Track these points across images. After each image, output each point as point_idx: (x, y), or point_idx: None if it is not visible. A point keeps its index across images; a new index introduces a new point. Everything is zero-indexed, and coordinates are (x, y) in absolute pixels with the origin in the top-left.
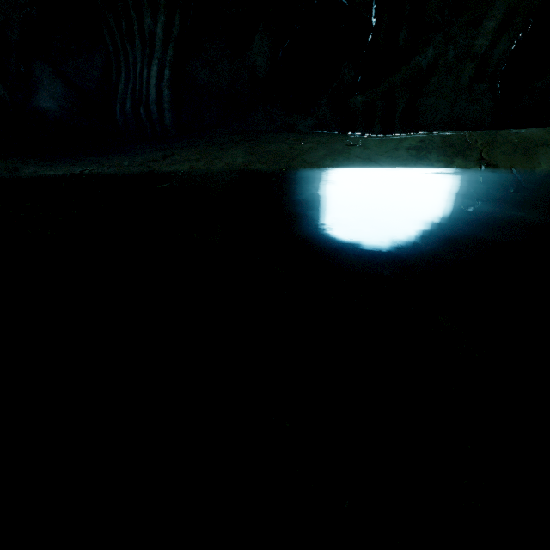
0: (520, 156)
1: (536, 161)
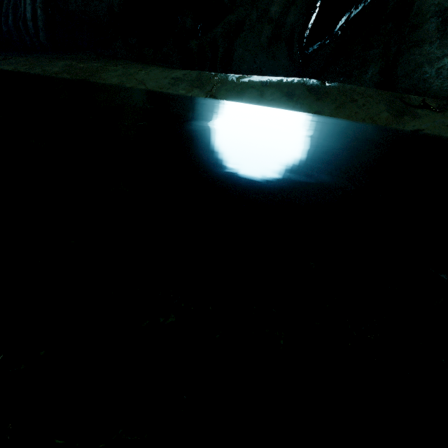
0: (234, 93)
1: (242, 97)
